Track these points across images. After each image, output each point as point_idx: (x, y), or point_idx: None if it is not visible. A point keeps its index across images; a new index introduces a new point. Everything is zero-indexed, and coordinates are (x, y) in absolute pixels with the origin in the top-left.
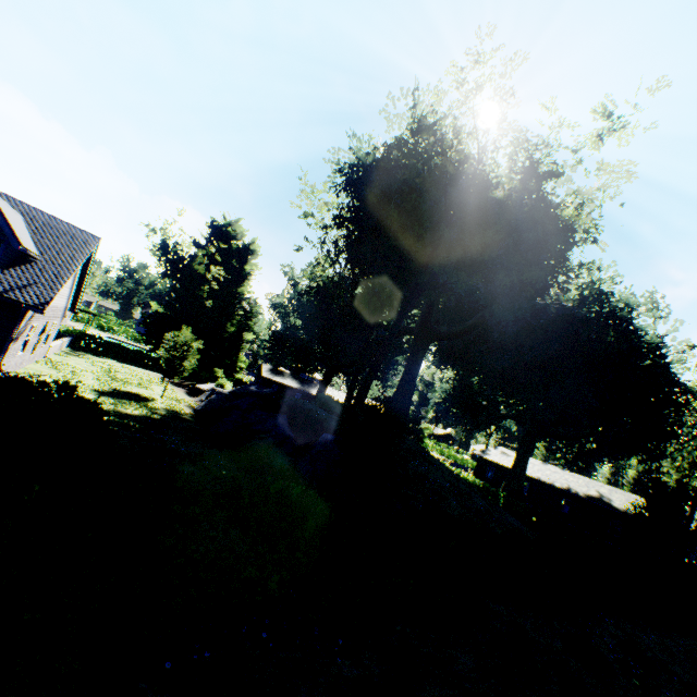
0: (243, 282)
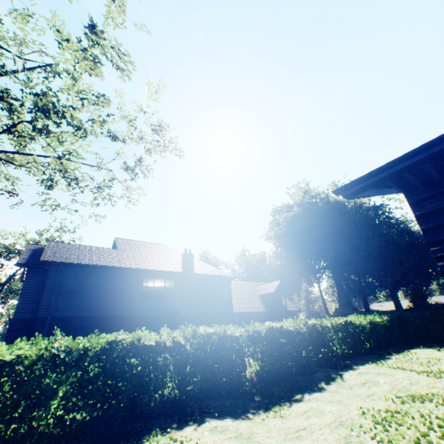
0: None
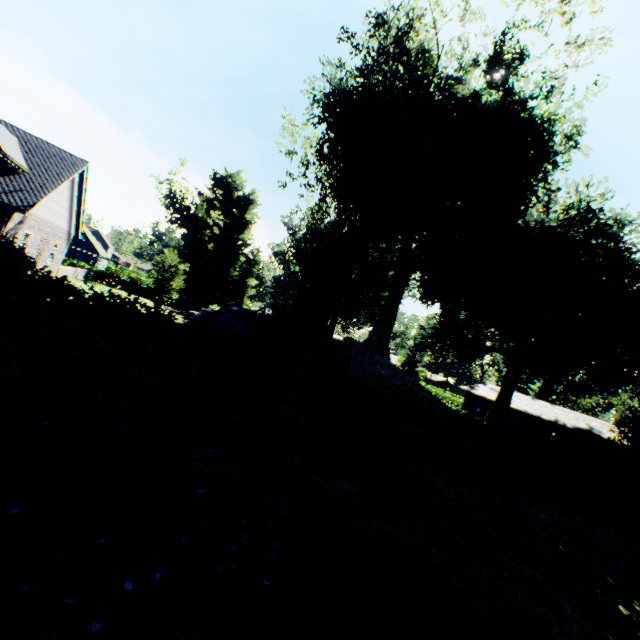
0: (244, 230)
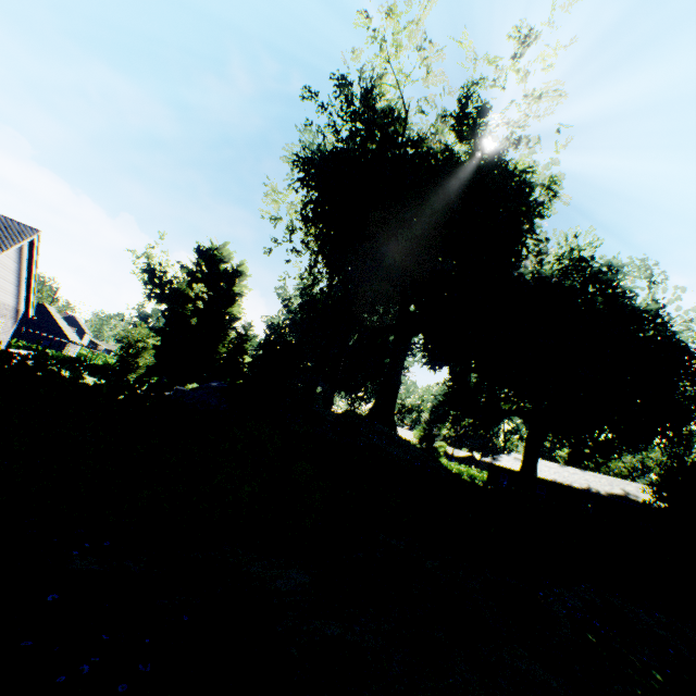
0: (233, 303)
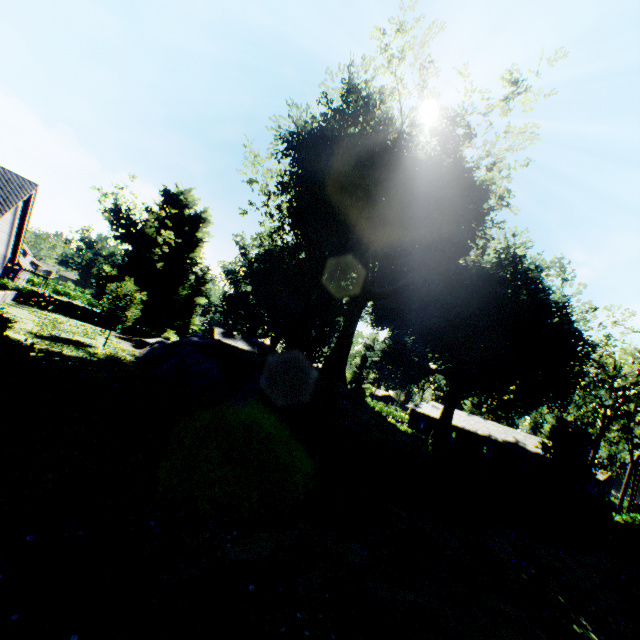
0: (195, 248)
